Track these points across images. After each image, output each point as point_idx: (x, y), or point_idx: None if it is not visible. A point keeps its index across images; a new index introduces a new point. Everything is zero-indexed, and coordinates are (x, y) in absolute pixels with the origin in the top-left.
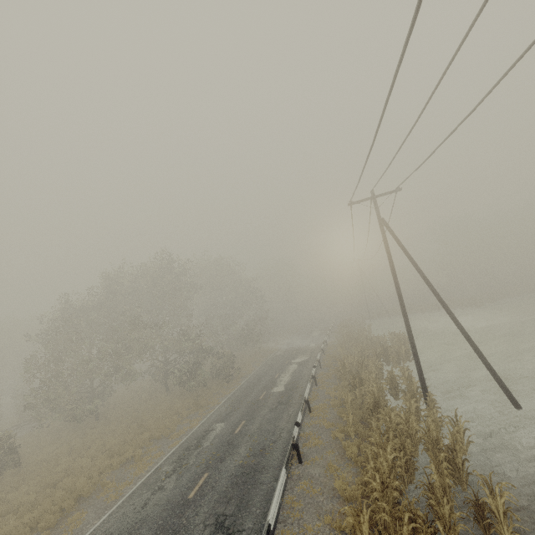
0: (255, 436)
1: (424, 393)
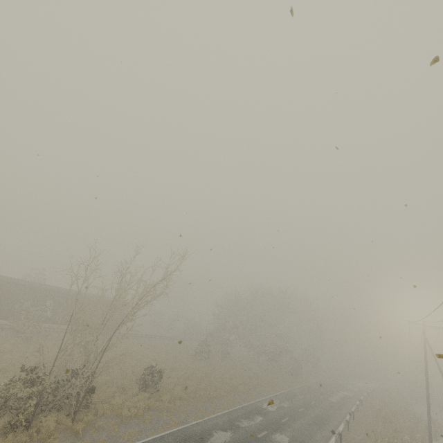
0: (322, 410)
1: None
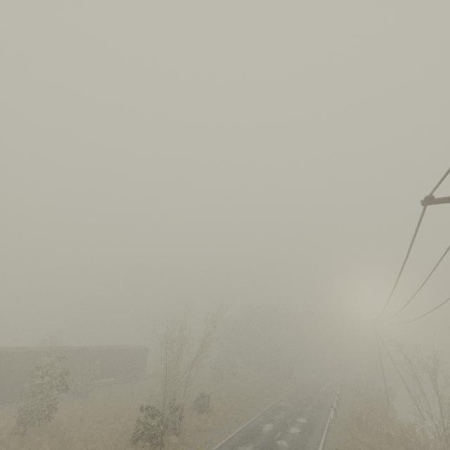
0: (319, 398)
1: (388, 403)
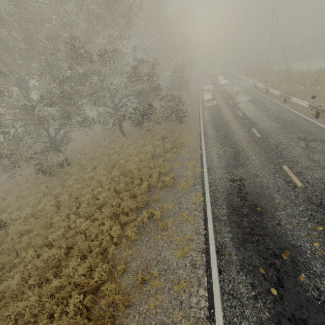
0: None
1: None
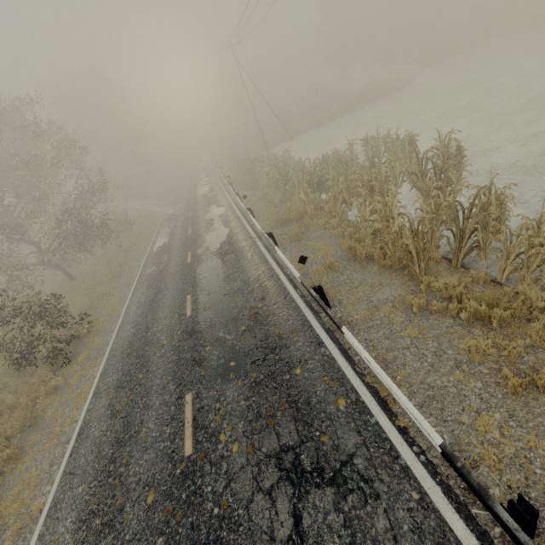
0: None
1: None
